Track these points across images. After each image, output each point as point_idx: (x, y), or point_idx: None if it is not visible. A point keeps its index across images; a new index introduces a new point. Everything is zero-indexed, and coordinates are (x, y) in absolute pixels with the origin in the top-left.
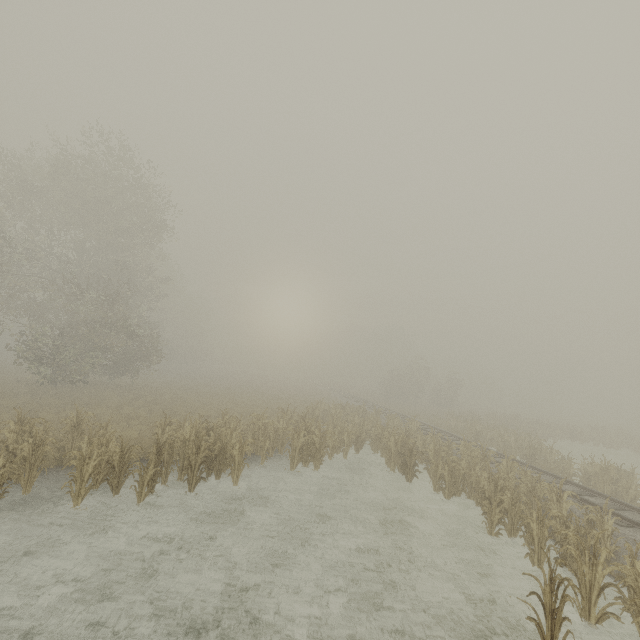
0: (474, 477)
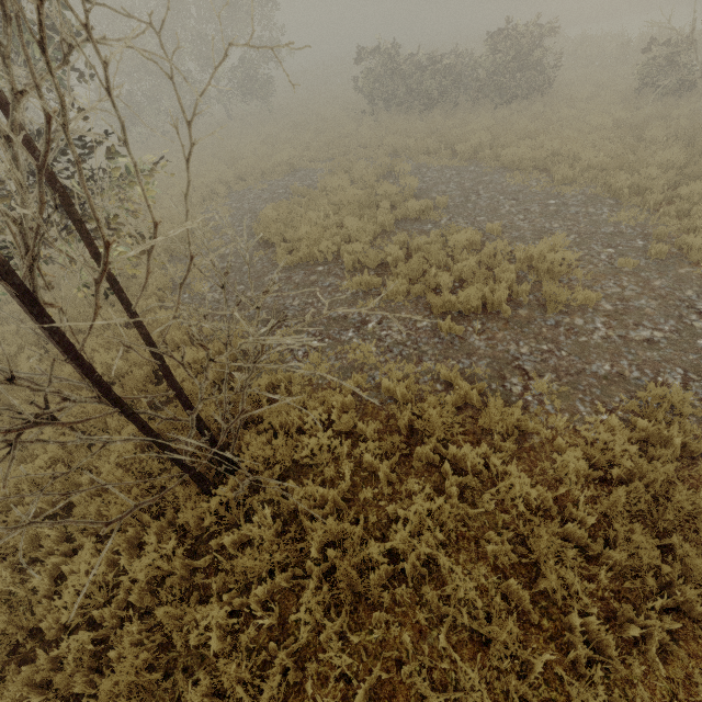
0: None
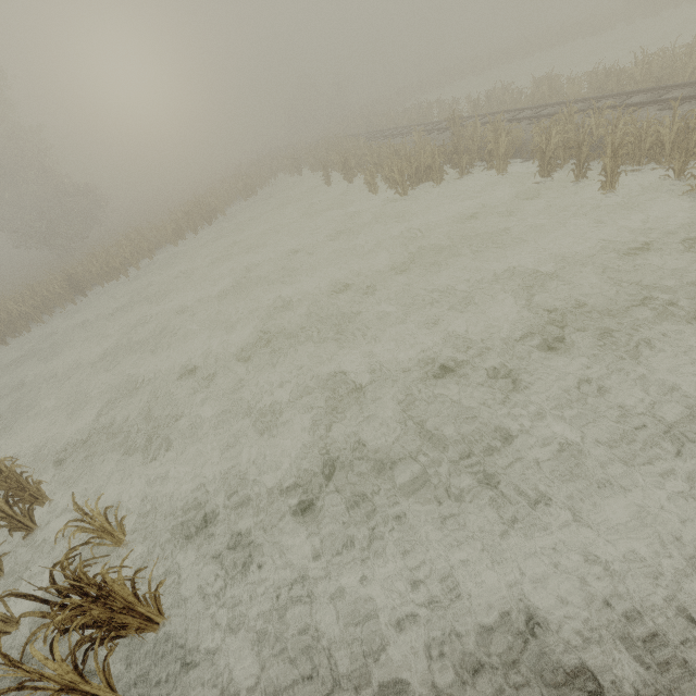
0: (324, 155)
